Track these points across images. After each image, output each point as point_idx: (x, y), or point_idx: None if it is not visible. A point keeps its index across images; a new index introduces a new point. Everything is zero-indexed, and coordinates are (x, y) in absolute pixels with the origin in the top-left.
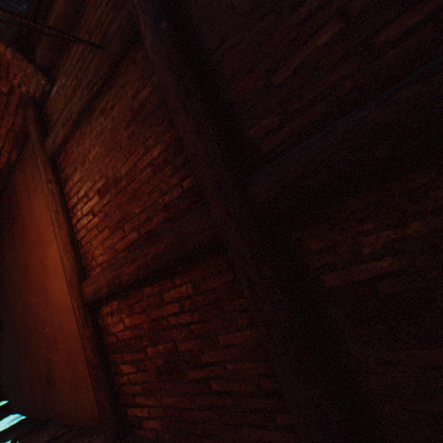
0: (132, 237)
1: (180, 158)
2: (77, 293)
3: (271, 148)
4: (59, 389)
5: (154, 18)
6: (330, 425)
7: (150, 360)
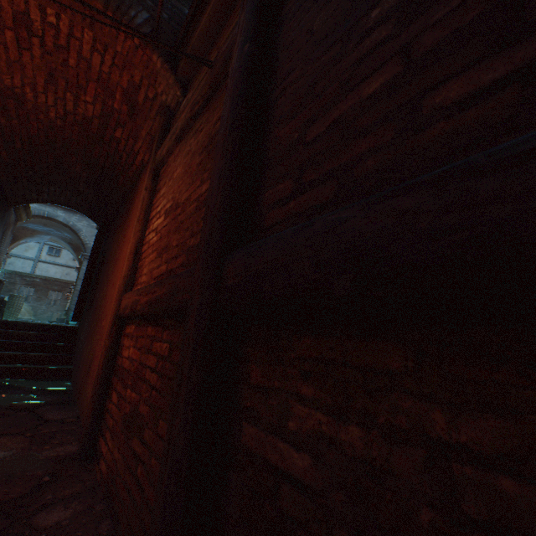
0: (163, 269)
1: None
2: (117, 301)
3: (273, 223)
4: (89, 381)
5: (245, 39)
6: None
7: (125, 402)
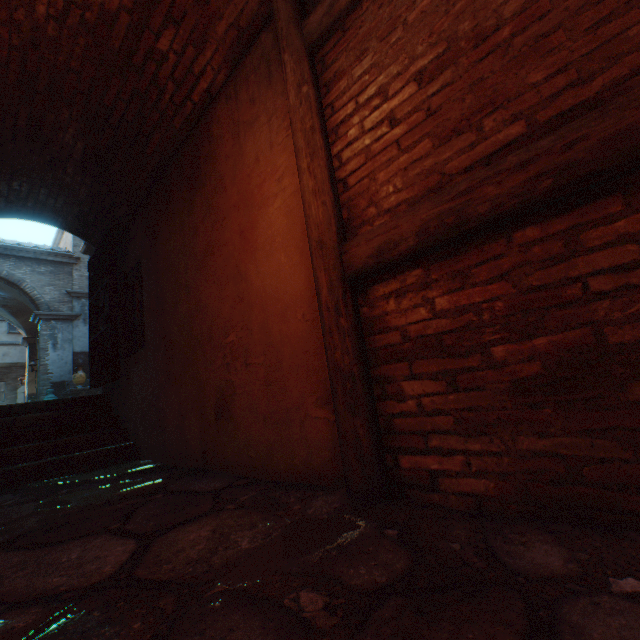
0: (502, 138)
1: None
2: (331, 260)
3: None
4: (238, 425)
5: None
6: None
7: (496, 370)
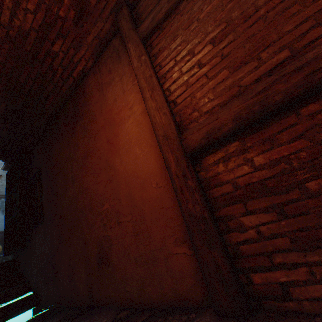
0: (275, 60)
1: None
2: (175, 145)
3: None
4: (115, 267)
5: None
6: None
7: (314, 198)
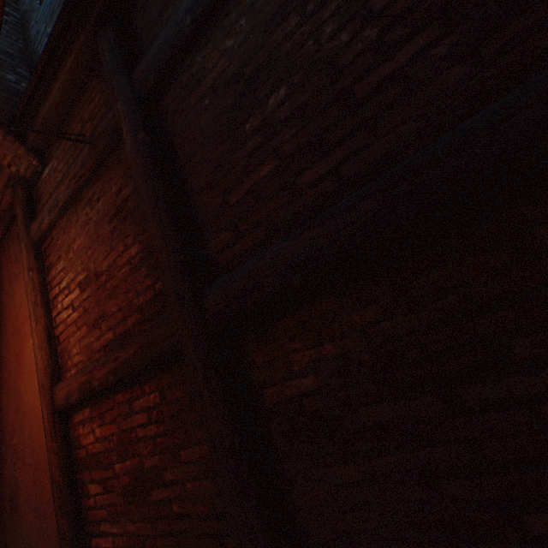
0: (108, 337)
1: (154, 260)
2: (48, 398)
3: (227, 261)
4: (23, 516)
5: (134, 127)
6: (261, 546)
7: (118, 479)
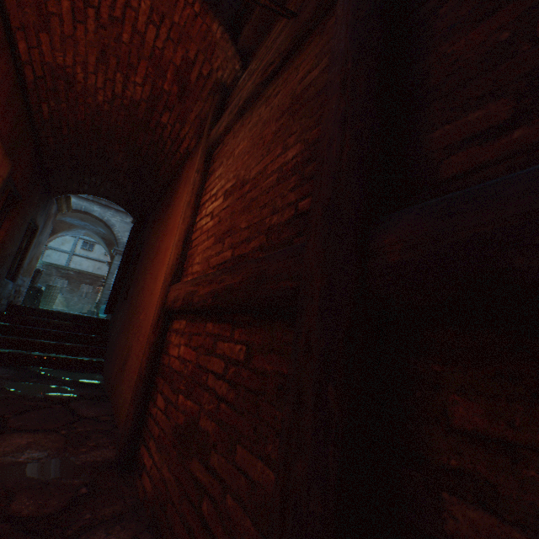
0: (226, 256)
1: (312, 167)
2: (164, 293)
3: (463, 170)
4: (124, 377)
5: None
6: None
7: (176, 410)
